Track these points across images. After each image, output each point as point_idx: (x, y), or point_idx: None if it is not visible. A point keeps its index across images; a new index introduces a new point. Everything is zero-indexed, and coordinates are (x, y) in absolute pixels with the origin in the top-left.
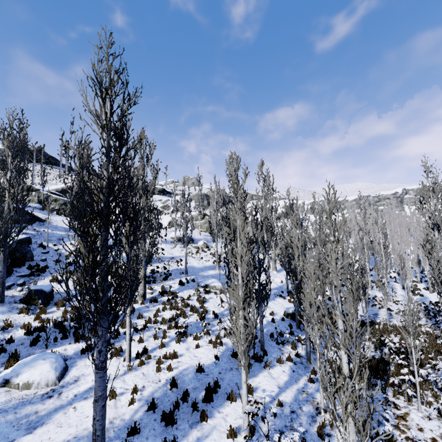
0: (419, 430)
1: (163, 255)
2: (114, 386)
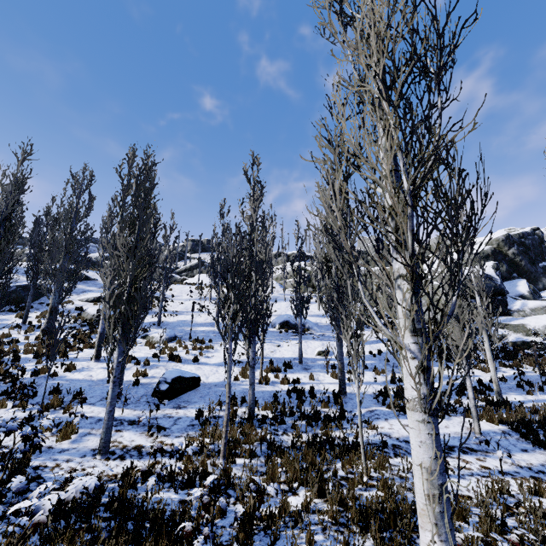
0: None
1: (172, 309)
2: None
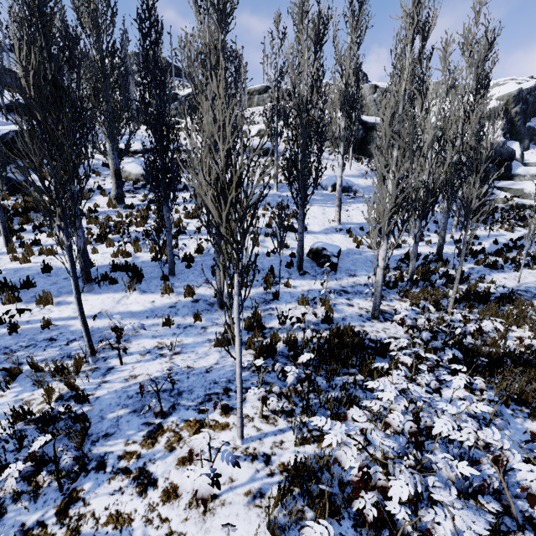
0: (180, 460)
1: None
2: None
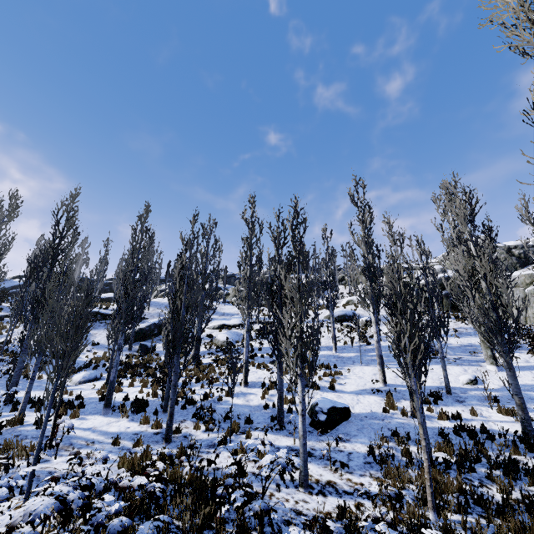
0: None
1: None
2: (78, 391)
